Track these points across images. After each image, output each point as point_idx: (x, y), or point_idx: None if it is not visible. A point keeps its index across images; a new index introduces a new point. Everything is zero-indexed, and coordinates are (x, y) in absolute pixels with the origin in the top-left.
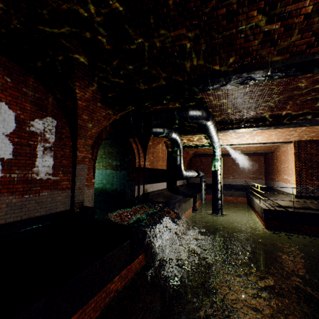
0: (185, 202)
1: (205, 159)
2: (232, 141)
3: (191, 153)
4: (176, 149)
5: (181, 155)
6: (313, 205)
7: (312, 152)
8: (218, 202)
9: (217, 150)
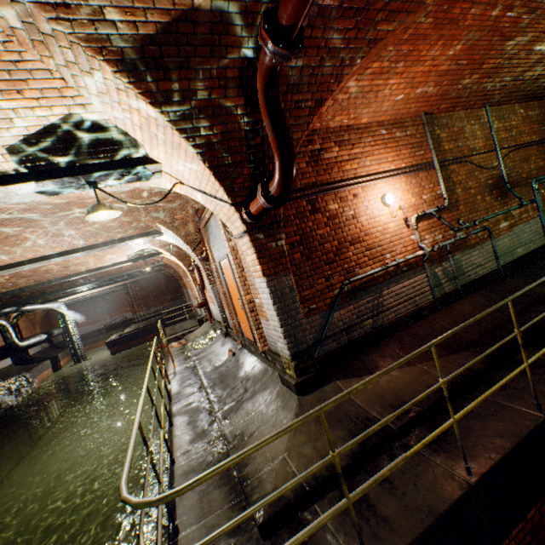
0: (37, 366)
1: (70, 307)
2: (73, 296)
3: (42, 311)
4: (4, 330)
5: (13, 332)
6: (143, 325)
7: (137, 289)
8: (78, 351)
9: (61, 307)
